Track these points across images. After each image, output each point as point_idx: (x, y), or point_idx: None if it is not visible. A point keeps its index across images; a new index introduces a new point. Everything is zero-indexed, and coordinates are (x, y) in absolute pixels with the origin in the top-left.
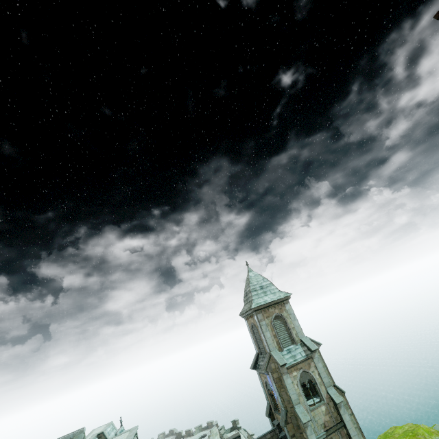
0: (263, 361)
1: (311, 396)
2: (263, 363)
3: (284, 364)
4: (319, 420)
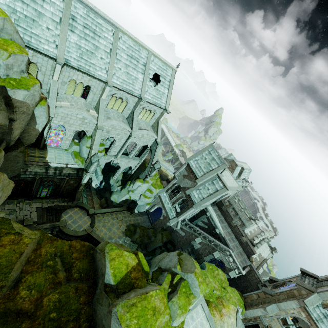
0: (308, 283)
1: (288, 324)
2: (305, 281)
3: (306, 305)
4: (273, 324)
